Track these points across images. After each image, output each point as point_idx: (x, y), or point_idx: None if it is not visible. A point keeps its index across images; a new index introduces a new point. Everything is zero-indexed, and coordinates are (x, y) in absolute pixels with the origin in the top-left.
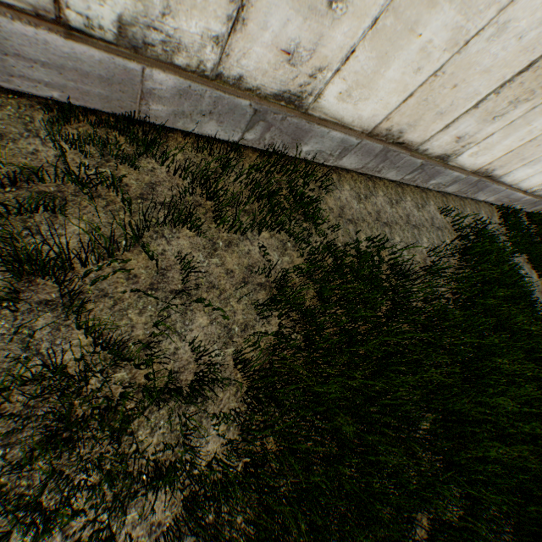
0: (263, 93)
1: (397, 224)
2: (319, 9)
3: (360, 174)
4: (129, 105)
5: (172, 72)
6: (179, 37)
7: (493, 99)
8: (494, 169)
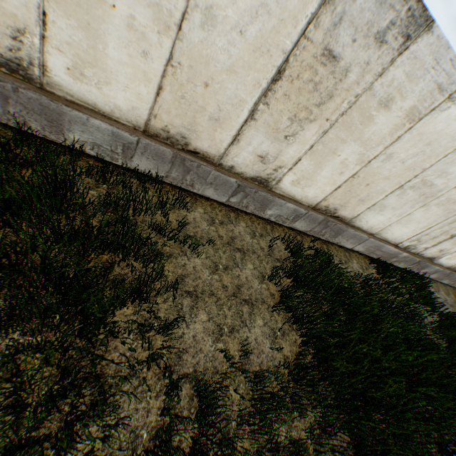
0: (424, 257)
1: (453, 306)
2: (455, 243)
3: (429, 279)
4: (387, 258)
5: (407, 253)
6: (417, 247)
7: None
8: None
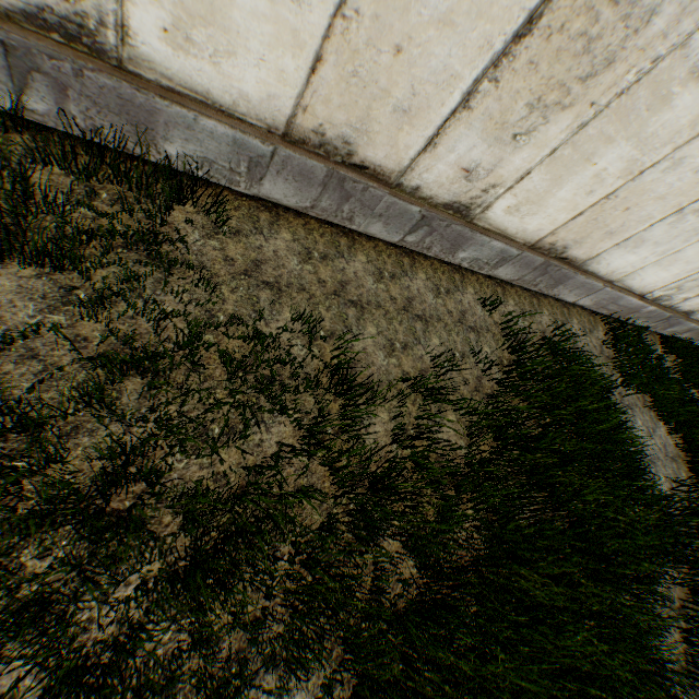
0: None
1: (381, 308)
2: None
3: (326, 224)
4: None
5: None
6: None
7: (494, 93)
8: (568, 247)
